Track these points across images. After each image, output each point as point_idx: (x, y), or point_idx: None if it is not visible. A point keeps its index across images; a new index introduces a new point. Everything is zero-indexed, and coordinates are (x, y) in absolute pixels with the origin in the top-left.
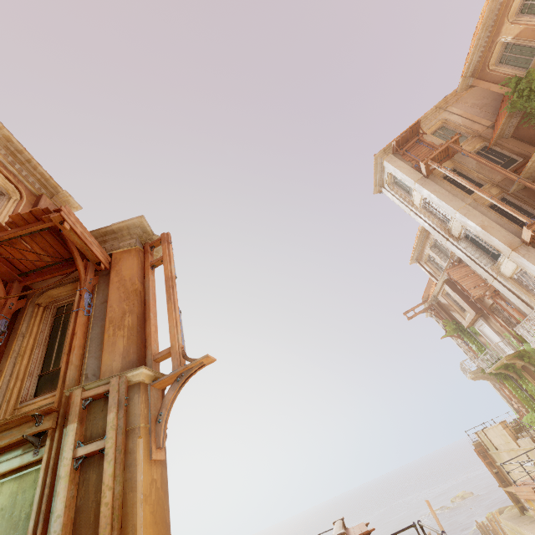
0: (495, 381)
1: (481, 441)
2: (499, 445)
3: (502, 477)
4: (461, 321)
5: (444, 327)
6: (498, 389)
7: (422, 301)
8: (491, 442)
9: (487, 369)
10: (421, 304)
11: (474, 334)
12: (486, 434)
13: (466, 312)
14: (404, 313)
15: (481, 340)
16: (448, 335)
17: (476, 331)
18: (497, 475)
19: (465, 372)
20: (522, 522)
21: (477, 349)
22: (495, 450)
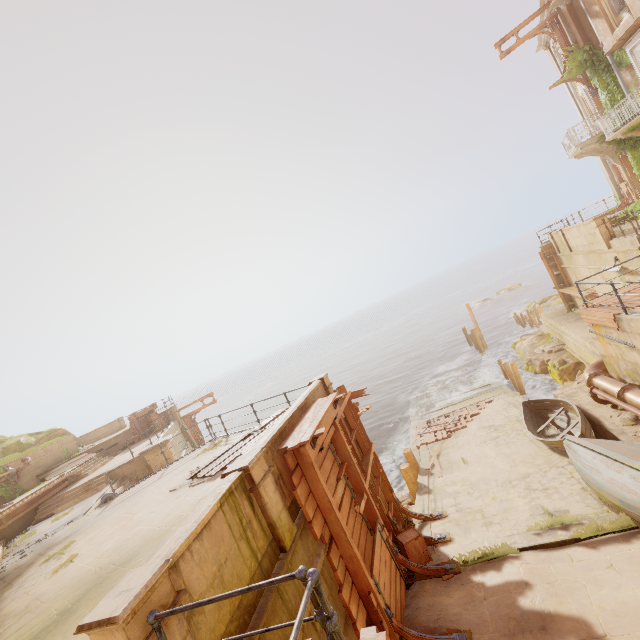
0: (611, 156)
1: (552, 243)
2: (577, 246)
3: (563, 279)
4: (604, 39)
5: (563, 62)
6: (609, 167)
7: (540, 7)
8: (566, 244)
9: (611, 135)
10: (535, 16)
11: (616, 67)
12: (564, 234)
13: (623, 11)
14: (496, 45)
15: (623, 79)
16: (565, 79)
17: (623, 59)
18: (558, 277)
19: (568, 147)
20: (566, 320)
21: (608, 100)
22: (568, 252)
